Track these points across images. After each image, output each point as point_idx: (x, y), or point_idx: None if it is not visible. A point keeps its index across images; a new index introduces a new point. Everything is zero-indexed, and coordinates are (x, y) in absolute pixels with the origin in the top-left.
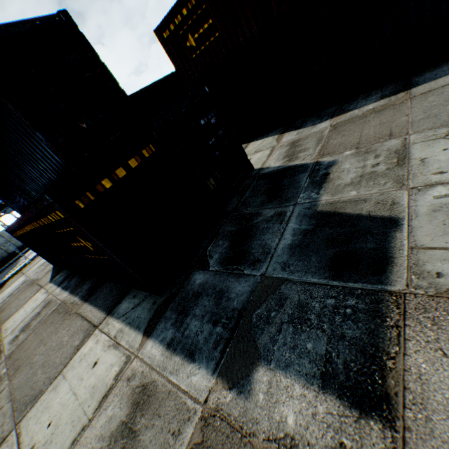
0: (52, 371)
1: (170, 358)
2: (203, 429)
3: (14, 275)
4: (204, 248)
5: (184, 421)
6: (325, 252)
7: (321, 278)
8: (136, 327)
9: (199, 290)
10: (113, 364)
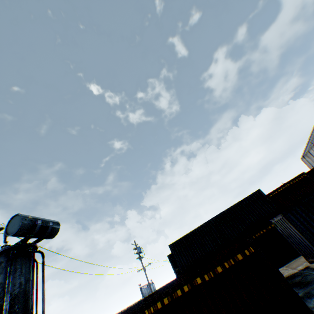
0: None
1: None
2: None
3: None
4: None
5: None
6: None
7: None
8: None
9: None
10: None
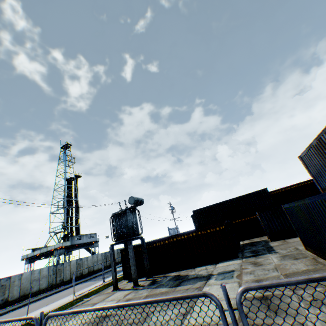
0: None
1: None
2: None
3: None
4: None
5: None
6: None
7: None
8: None
9: None
10: None
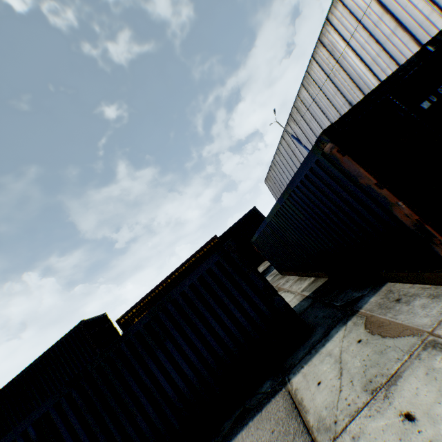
0: None
1: None
2: None
3: None
4: None
5: None
6: None
7: None
8: None
9: None
10: None
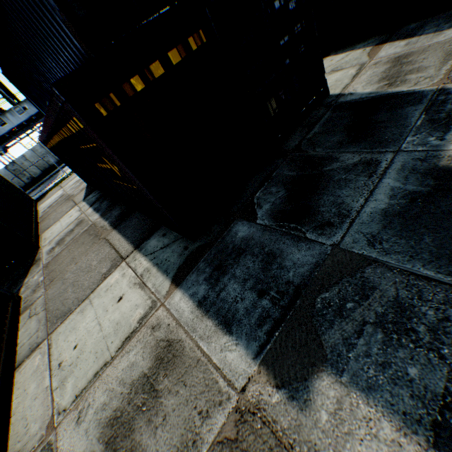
0: (80, 293)
1: (201, 320)
2: (238, 424)
3: (54, 187)
4: (251, 193)
5: (214, 405)
6: (451, 234)
7: (441, 272)
8: (164, 271)
9: (242, 246)
10: (137, 305)
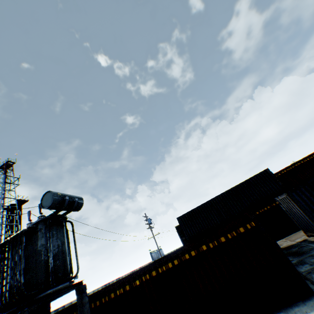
0: None
1: None
2: None
3: None
4: None
5: None
6: None
7: None
8: None
9: None
10: None
